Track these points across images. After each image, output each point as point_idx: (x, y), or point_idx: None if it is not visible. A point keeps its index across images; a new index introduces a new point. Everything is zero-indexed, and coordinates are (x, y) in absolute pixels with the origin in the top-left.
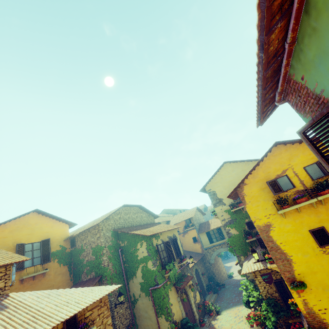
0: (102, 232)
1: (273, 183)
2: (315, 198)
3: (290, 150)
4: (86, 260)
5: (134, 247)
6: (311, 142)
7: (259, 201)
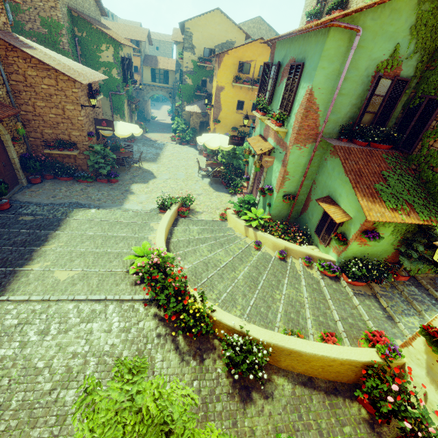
0: (59, 2)
1: (241, 65)
2: (252, 86)
3: (264, 49)
4: (28, 28)
5: (98, 46)
6: (264, 68)
7: (227, 71)
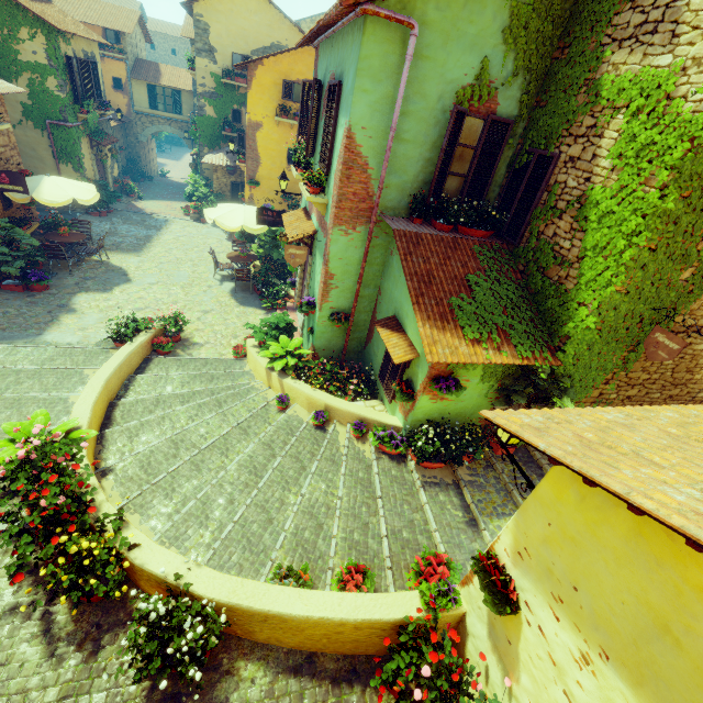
0: None
1: (289, 86)
2: None
3: None
4: None
5: (12, 30)
6: (303, 90)
7: (265, 95)
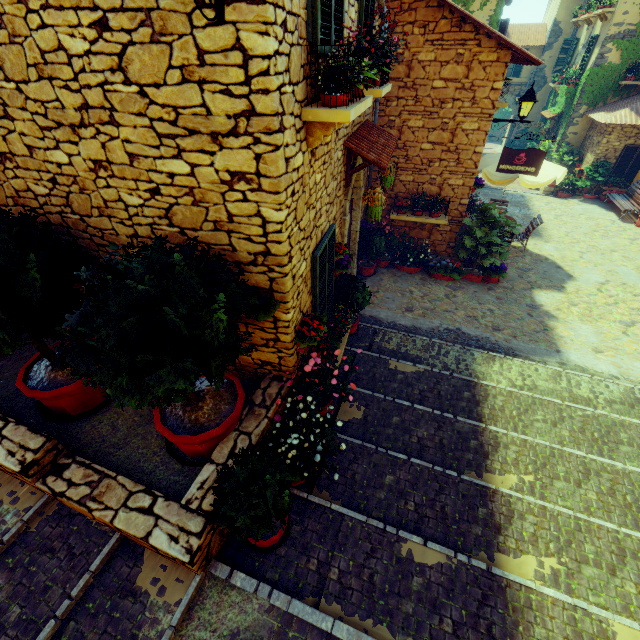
0: None
1: None
2: None
3: None
4: None
5: (466, 3)
6: None
7: None
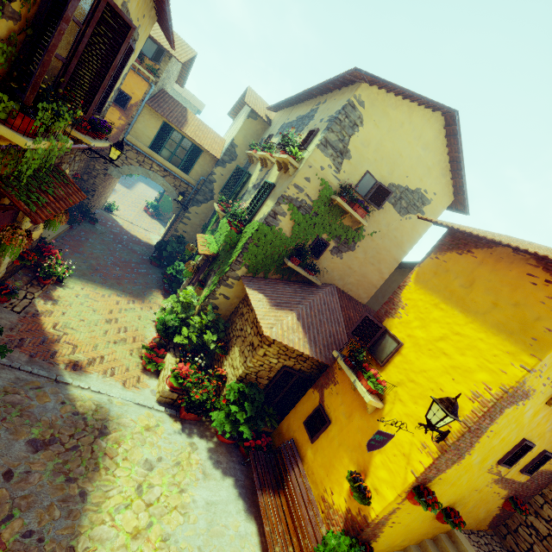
0: None
1: None
2: None
3: None
4: None
5: None
6: None
7: None
